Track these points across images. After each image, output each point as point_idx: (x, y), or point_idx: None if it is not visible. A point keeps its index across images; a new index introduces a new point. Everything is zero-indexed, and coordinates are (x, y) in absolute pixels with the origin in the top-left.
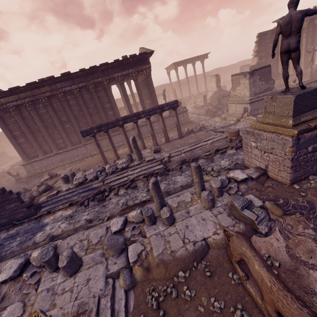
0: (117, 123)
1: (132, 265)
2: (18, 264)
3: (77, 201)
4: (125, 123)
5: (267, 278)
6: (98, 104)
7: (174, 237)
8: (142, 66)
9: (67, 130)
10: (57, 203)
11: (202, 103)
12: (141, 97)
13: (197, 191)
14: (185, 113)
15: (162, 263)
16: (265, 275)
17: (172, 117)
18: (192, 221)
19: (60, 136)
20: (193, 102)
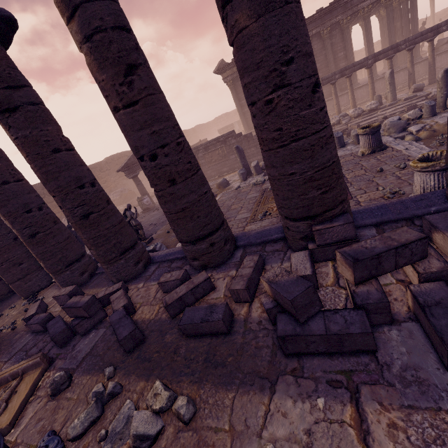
0: (365, 63)
1: (416, 134)
2: None
3: None
4: (375, 61)
5: None
6: (330, 54)
7: None
8: None
9: None
10: None
11: None
12: (393, 31)
13: None
14: None
15: None
16: None
17: (440, 55)
18: None
19: None
20: None
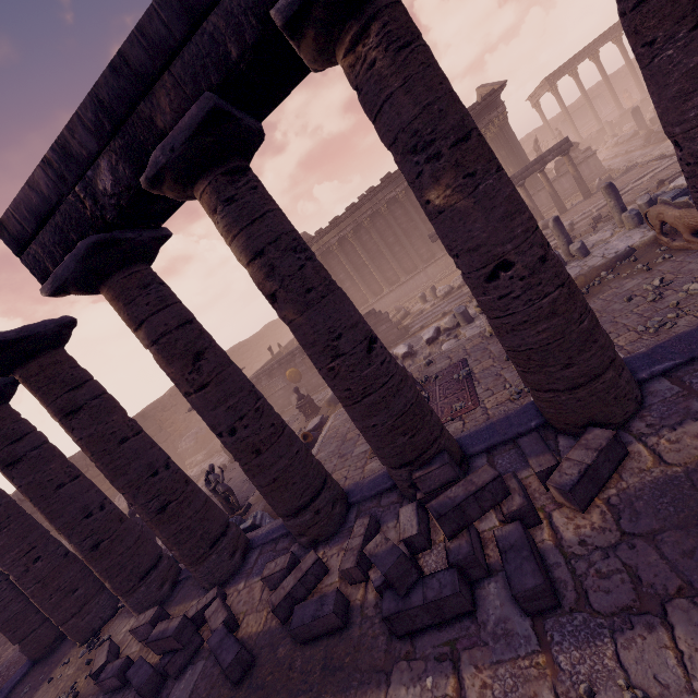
0: None
1: None
2: (433, 329)
3: (450, 310)
4: None
5: (677, 213)
6: None
7: (591, 260)
8: (491, 115)
9: (396, 255)
10: (426, 320)
11: (636, 128)
12: None
13: (618, 219)
14: (592, 158)
15: (580, 275)
16: (676, 212)
17: (564, 176)
18: (612, 244)
19: (389, 266)
20: (610, 136)
